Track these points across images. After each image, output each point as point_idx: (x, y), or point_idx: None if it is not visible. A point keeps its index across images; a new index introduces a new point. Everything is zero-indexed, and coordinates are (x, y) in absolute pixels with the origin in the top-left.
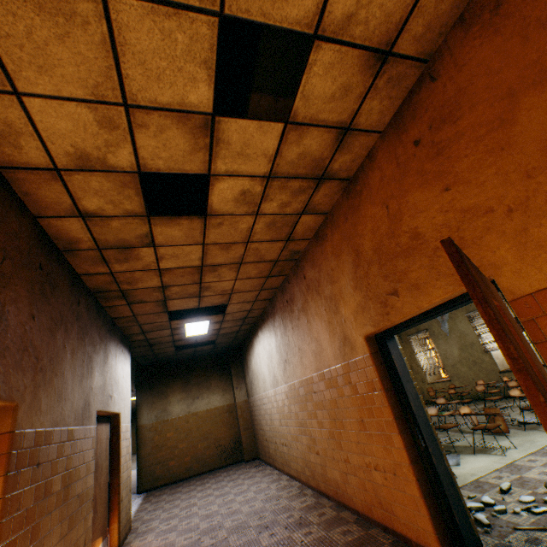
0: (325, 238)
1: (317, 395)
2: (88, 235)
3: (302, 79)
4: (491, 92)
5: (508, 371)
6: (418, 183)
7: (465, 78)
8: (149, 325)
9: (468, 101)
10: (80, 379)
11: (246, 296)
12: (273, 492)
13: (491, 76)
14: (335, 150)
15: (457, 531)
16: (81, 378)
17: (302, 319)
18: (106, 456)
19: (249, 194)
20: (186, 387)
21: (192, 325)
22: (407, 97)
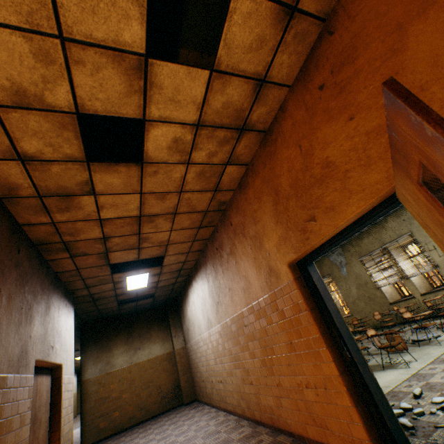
0: (247, 186)
1: (248, 328)
2: (28, 181)
3: (225, 27)
4: (381, 31)
5: (396, 302)
6: (325, 120)
7: (358, 25)
8: (92, 279)
9: (363, 42)
10: (17, 325)
11: (181, 247)
12: (212, 428)
13: (380, 18)
14: (253, 102)
15: (389, 434)
16: (18, 324)
17: (230, 261)
18: (46, 409)
19: (180, 142)
20: (129, 340)
21: (133, 278)
22: (310, 52)
